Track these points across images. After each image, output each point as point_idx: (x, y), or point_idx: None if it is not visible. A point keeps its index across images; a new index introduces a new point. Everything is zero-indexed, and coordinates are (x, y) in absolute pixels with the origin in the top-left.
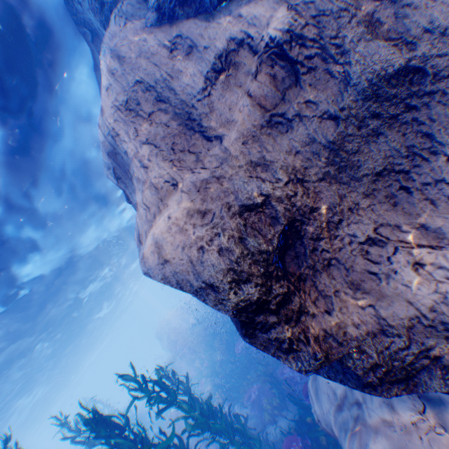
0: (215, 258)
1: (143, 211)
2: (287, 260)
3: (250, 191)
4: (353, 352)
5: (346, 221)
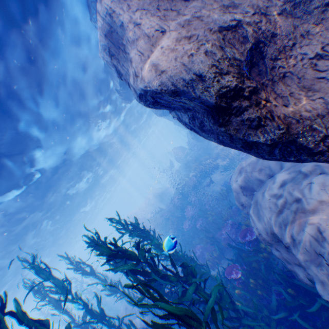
0: (202, 57)
1: (137, 57)
2: (252, 75)
3: (225, 19)
4: (305, 132)
5: (299, 45)
